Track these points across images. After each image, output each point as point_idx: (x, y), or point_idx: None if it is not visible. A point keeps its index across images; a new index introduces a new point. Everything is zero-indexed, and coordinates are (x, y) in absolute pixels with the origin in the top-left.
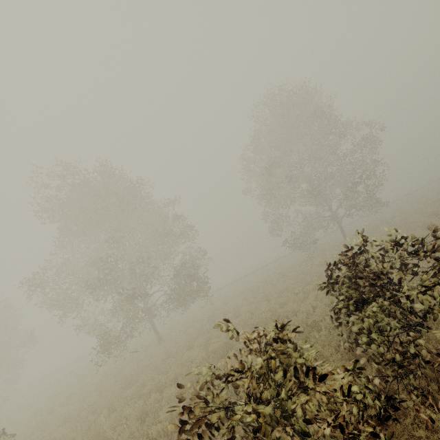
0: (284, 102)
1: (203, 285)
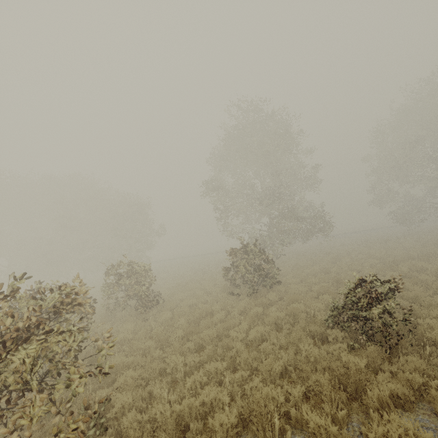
0: None
1: (329, 227)
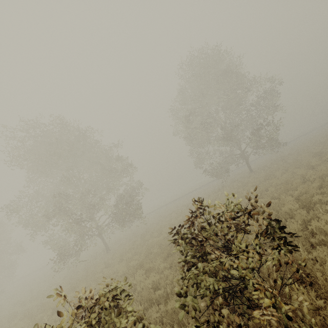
0: (201, 63)
1: (137, 210)
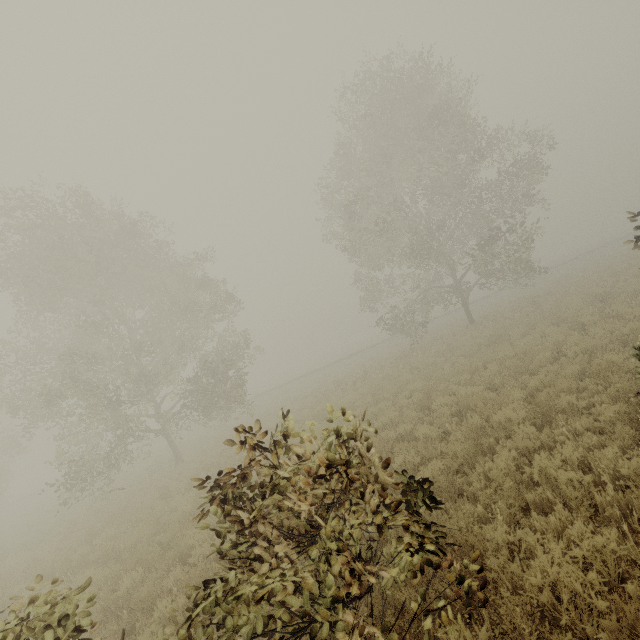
0: (386, 89)
1: (237, 389)
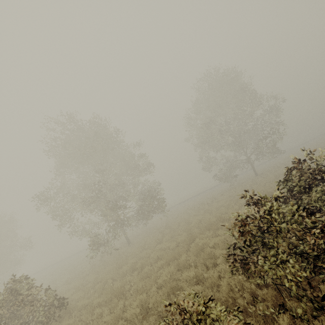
0: (218, 79)
1: (162, 203)
